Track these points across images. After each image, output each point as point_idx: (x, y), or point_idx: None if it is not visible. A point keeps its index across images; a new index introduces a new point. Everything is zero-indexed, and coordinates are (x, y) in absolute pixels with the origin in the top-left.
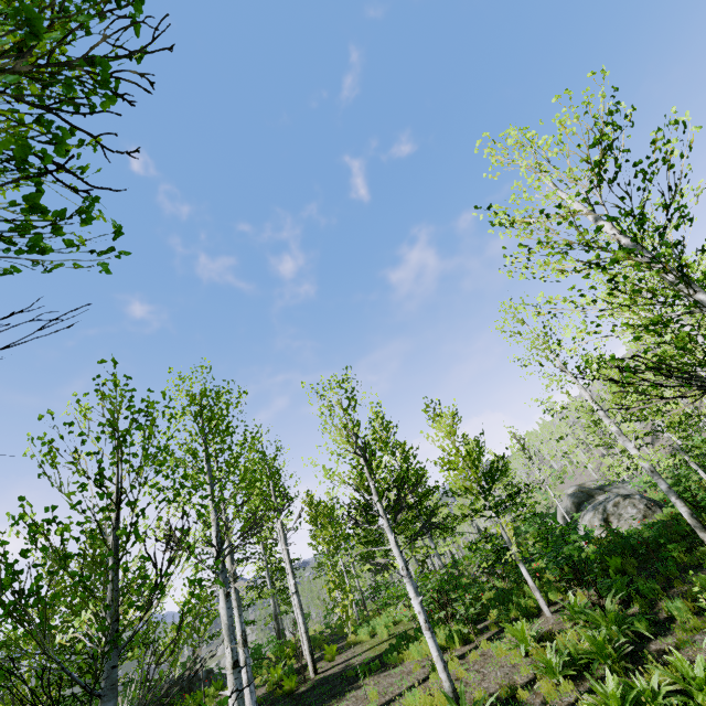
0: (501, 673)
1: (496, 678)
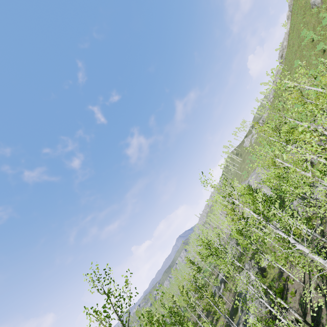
0: None
1: None
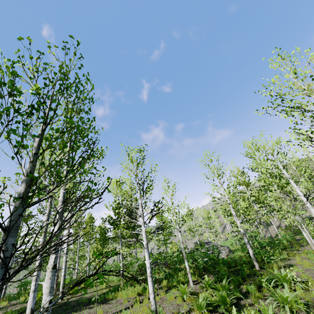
0: (172, 307)
1: (170, 309)
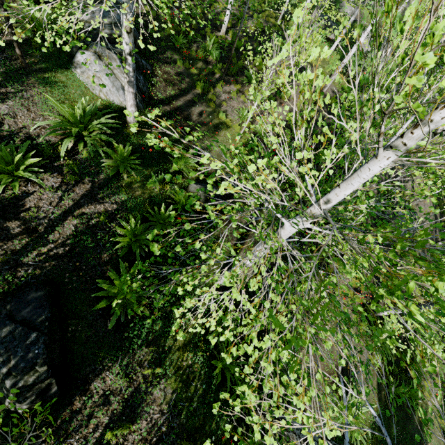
0: None
1: None
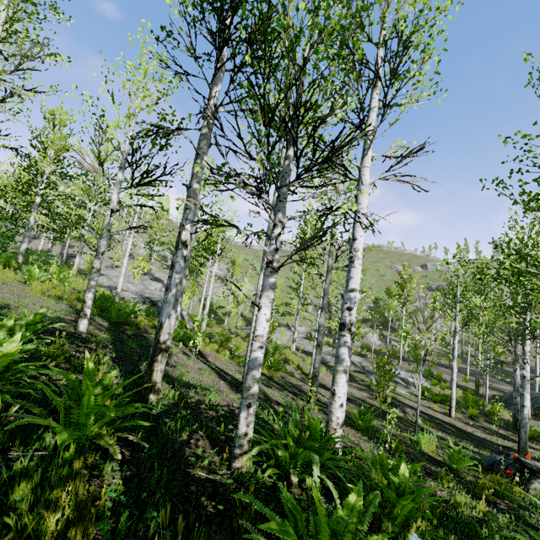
0: None
1: None
